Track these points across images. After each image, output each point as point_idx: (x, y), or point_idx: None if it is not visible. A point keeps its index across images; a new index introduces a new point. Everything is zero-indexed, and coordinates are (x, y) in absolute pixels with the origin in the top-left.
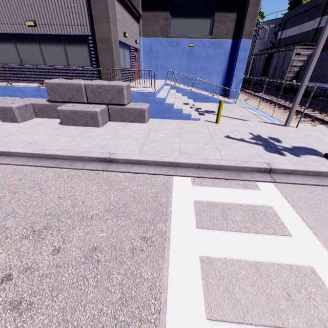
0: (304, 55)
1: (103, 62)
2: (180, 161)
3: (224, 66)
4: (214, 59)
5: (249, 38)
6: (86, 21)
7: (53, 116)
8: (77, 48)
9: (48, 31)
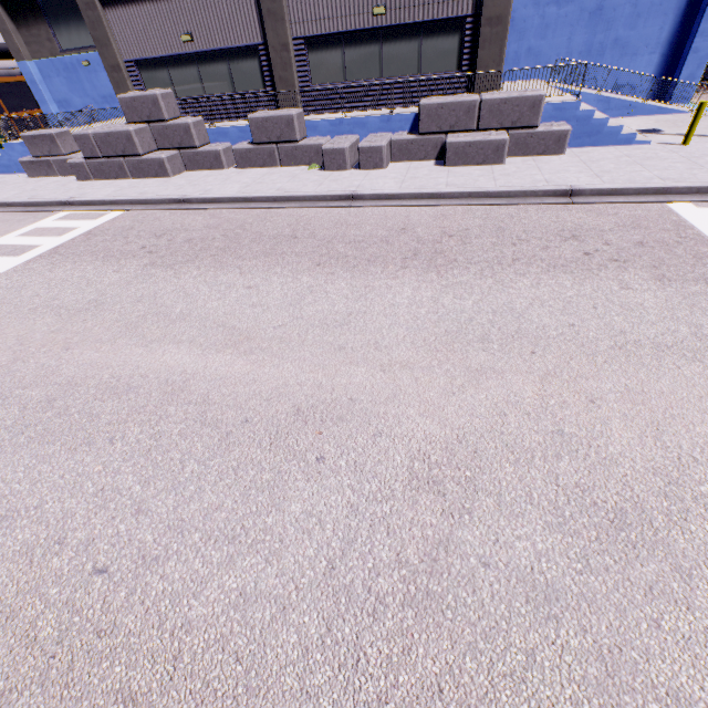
0: None
1: (483, 61)
2: (672, 186)
3: (669, 32)
4: (650, 19)
5: None
6: None
7: (416, 157)
8: (441, 42)
9: (402, 18)
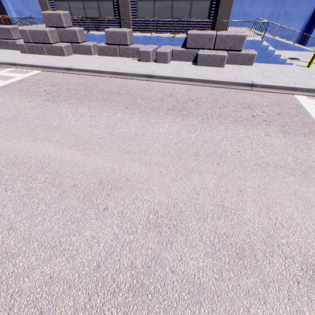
0: None
1: (220, 15)
2: (298, 87)
3: (310, 11)
4: (302, 3)
5: None
6: None
7: (183, 59)
8: (201, 3)
9: None
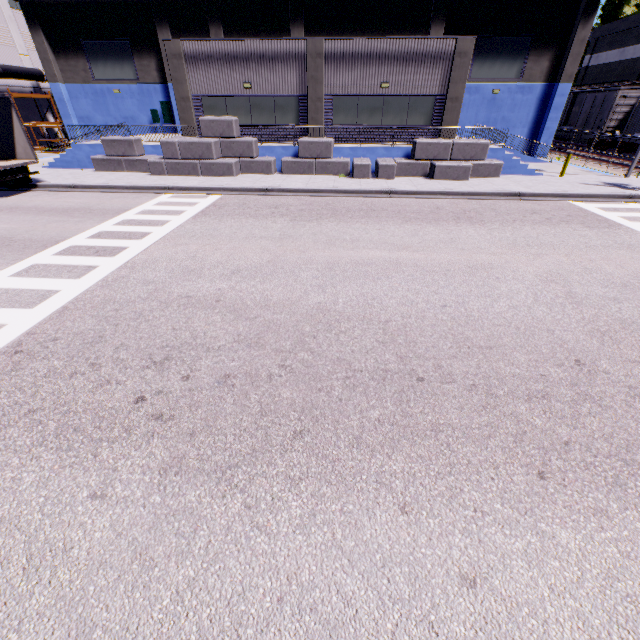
0: (632, 98)
1: (446, 121)
2: (569, 193)
3: (532, 117)
4: (521, 108)
5: (569, 82)
6: (439, 83)
7: (410, 174)
8: (420, 108)
9: (398, 92)
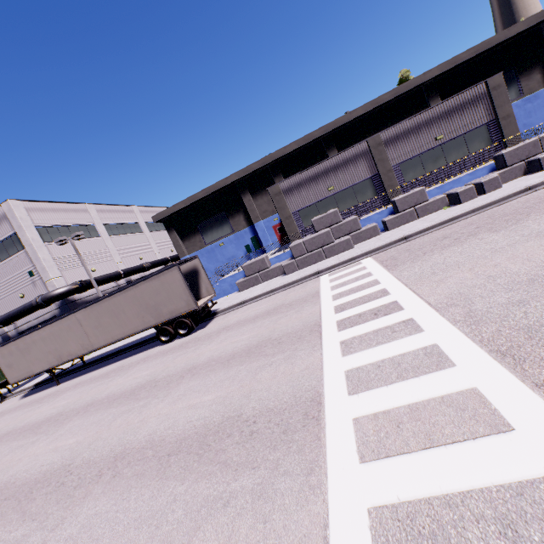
0: None
1: (507, 134)
2: None
3: None
4: (536, 111)
5: None
6: (485, 114)
7: (509, 179)
8: (476, 137)
9: (452, 136)
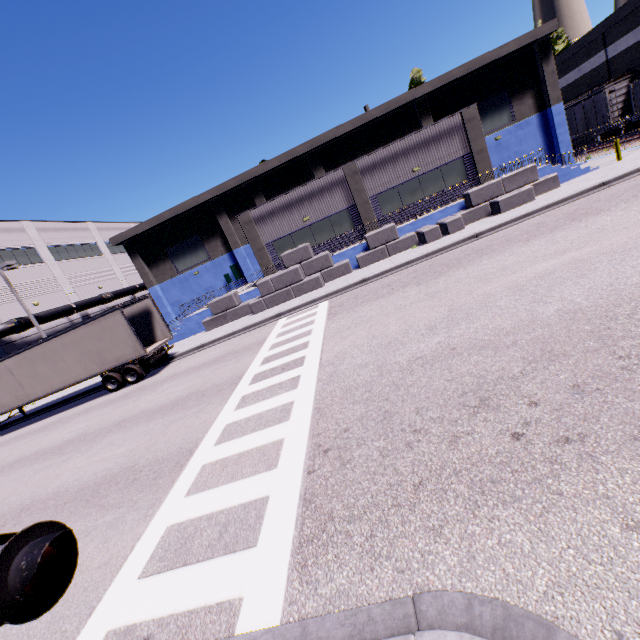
0: (620, 89)
1: (480, 170)
2: None
3: (541, 141)
4: (527, 139)
5: (559, 103)
6: (460, 147)
7: (474, 220)
8: (452, 171)
9: (429, 168)
